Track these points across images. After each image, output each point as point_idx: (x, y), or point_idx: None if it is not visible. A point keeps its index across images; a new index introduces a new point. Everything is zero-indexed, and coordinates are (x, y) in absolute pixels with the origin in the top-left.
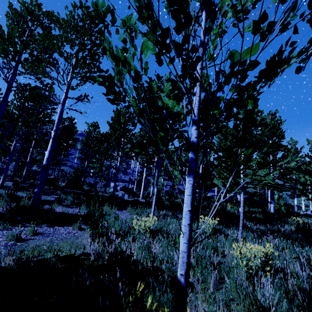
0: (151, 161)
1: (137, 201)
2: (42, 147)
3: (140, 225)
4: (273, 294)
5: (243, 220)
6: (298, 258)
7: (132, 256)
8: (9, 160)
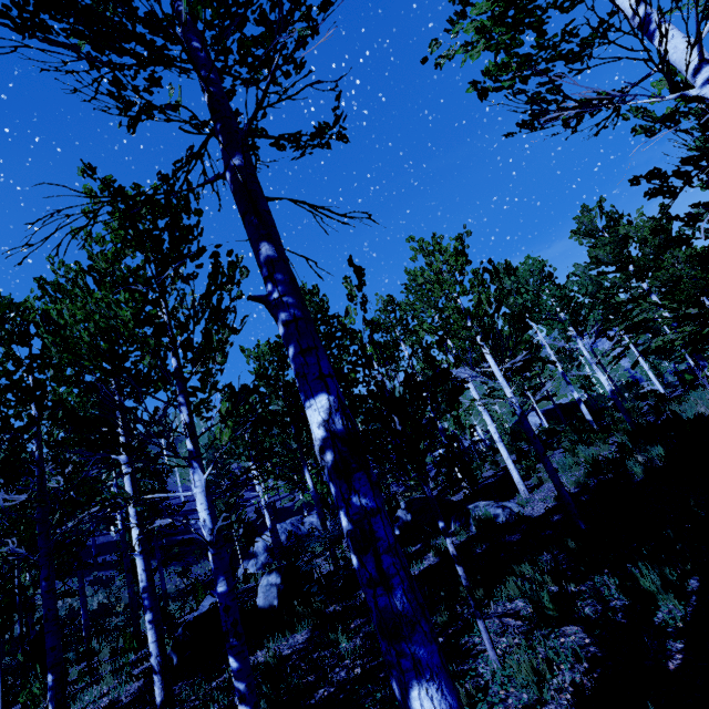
0: None
1: (576, 497)
2: None
3: None
4: None
5: None
6: None
7: None
8: (229, 592)
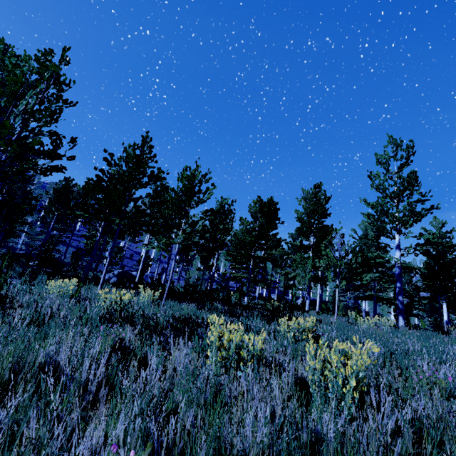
0: (111, 228)
1: None
2: (34, 217)
3: (55, 286)
4: (98, 320)
5: (169, 287)
6: (194, 318)
7: (8, 297)
8: None
